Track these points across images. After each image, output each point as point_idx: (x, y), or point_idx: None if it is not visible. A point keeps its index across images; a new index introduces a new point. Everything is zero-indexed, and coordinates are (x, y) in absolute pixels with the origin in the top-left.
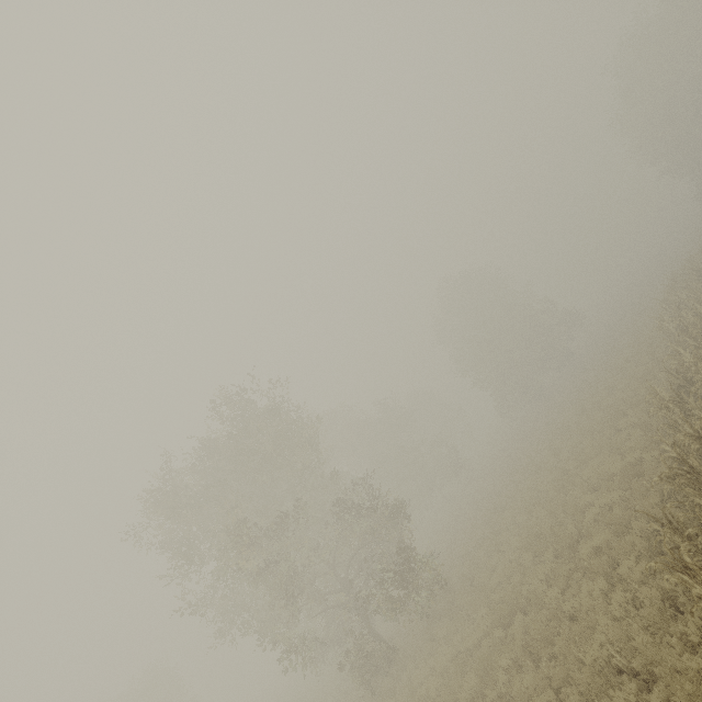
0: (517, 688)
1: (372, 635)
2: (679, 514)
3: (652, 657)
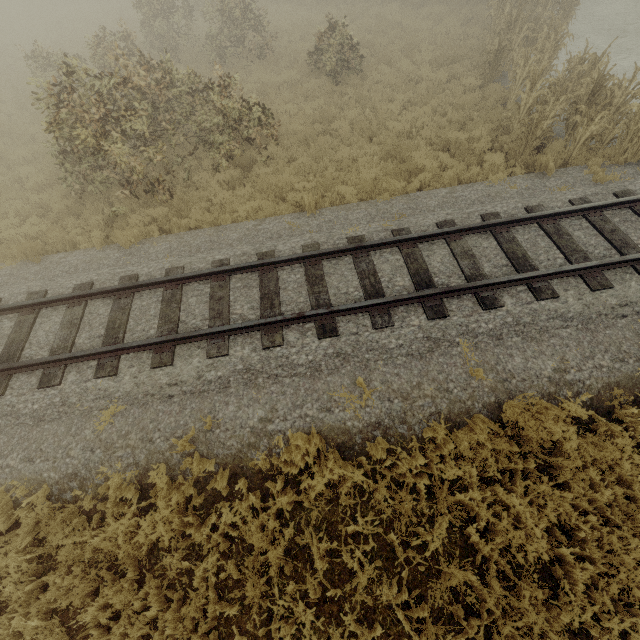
0: (363, 36)
1: None
2: (509, 1)
3: (445, 45)
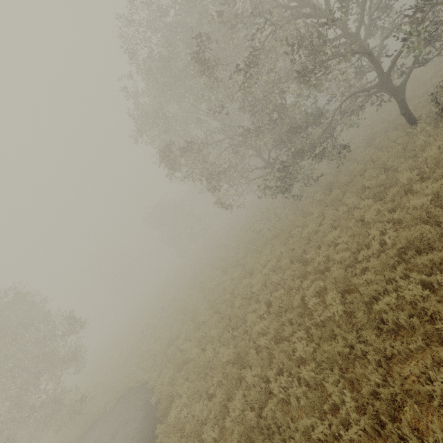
0: None
1: (407, 110)
2: None
3: None
